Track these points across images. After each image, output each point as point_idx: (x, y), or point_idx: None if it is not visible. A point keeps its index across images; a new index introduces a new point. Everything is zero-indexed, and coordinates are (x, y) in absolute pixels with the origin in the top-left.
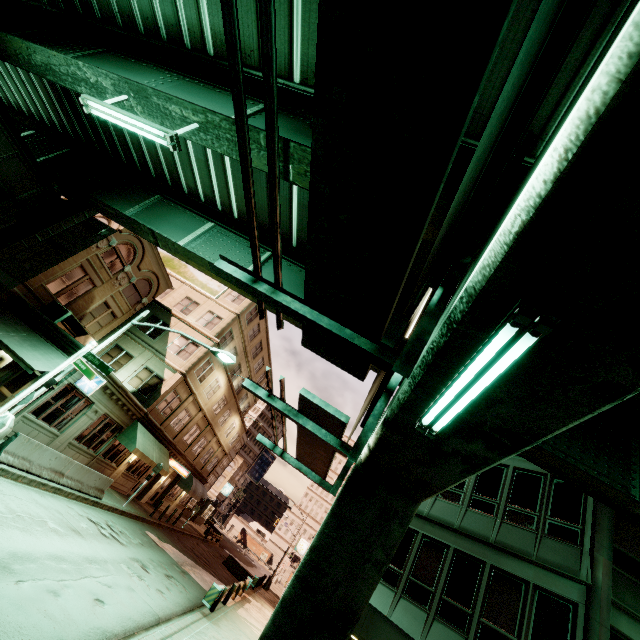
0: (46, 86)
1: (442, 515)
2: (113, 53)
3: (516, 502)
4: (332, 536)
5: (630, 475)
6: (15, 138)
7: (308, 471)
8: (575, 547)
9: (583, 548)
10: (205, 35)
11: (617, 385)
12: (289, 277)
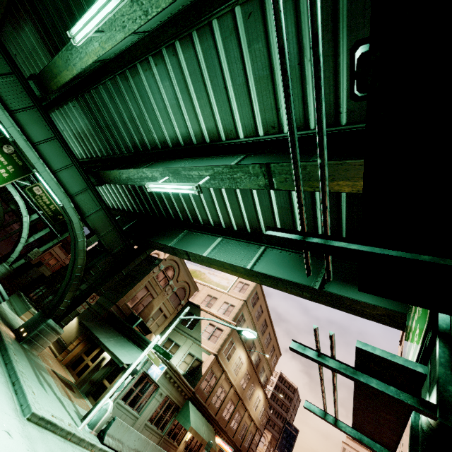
0: (126, 191)
1: None
2: (157, 162)
3: None
4: None
5: None
6: (112, 220)
7: (371, 442)
8: None
9: None
10: (204, 134)
11: None
12: (283, 260)
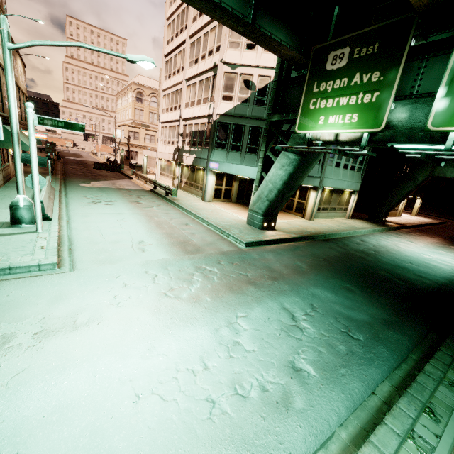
0: None
1: None
2: None
3: None
4: (299, 168)
5: None
6: None
7: (296, 152)
8: None
9: None
10: None
11: None
12: None
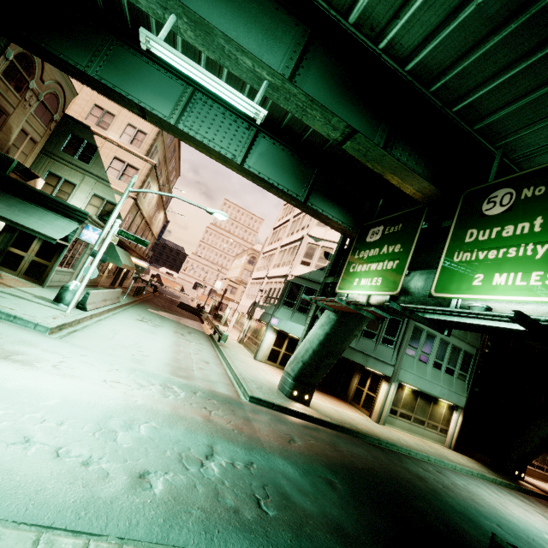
0: None
1: None
2: None
3: None
4: (337, 329)
5: None
6: None
7: (328, 308)
8: None
9: None
10: None
11: None
12: (276, 157)
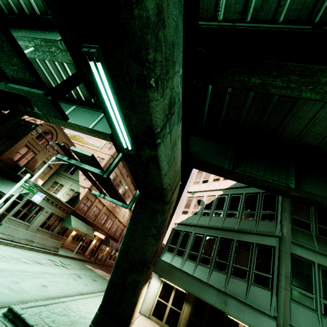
0: None
1: (214, 224)
2: None
3: (247, 209)
4: (132, 228)
5: (289, 178)
6: None
7: (116, 201)
8: (273, 222)
9: (277, 221)
10: (32, 4)
11: (140, 76)
12: None
